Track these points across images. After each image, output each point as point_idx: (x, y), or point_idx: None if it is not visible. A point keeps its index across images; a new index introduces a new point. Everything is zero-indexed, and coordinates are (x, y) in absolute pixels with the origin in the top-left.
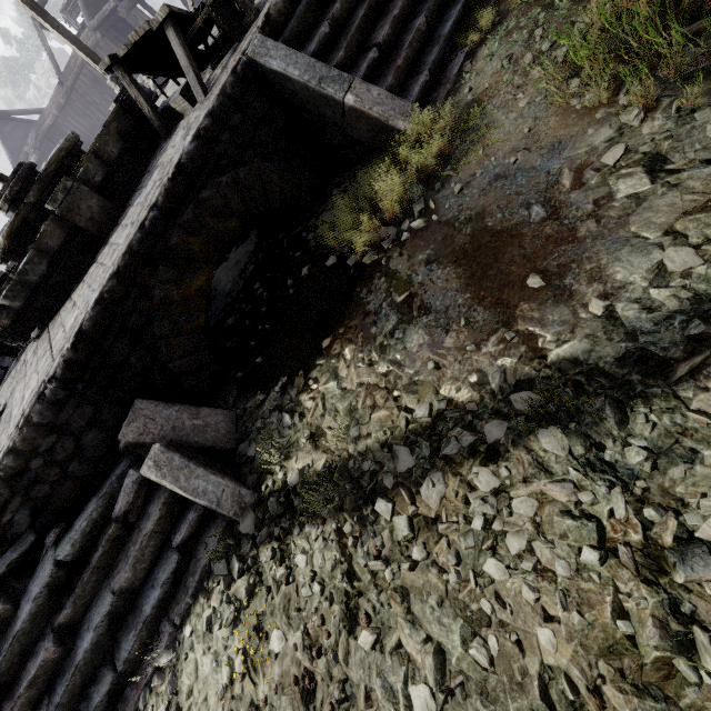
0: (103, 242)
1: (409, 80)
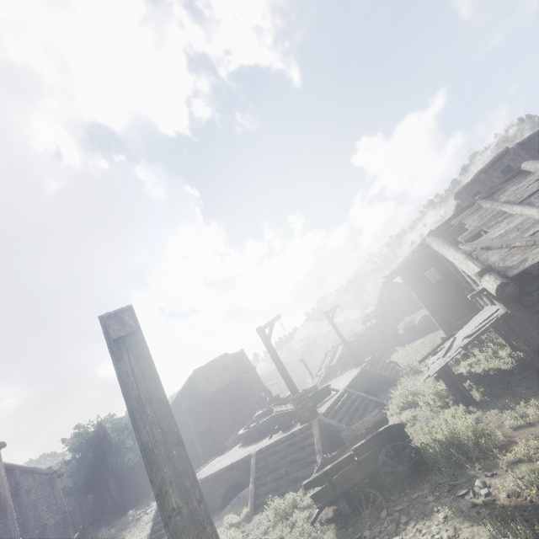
0: (254, 442)
1: (266, 495)
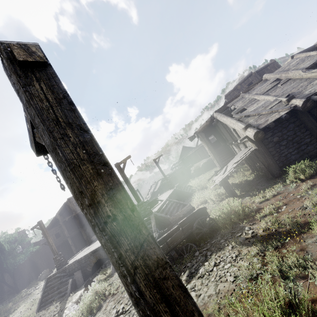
0: None
1: None
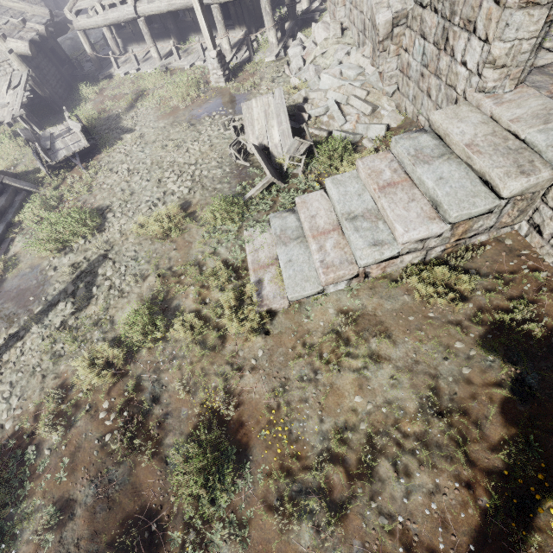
0: None
1: None
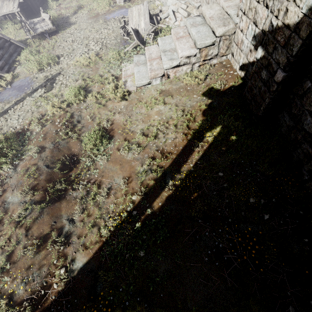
0: None
1: (3, 69)
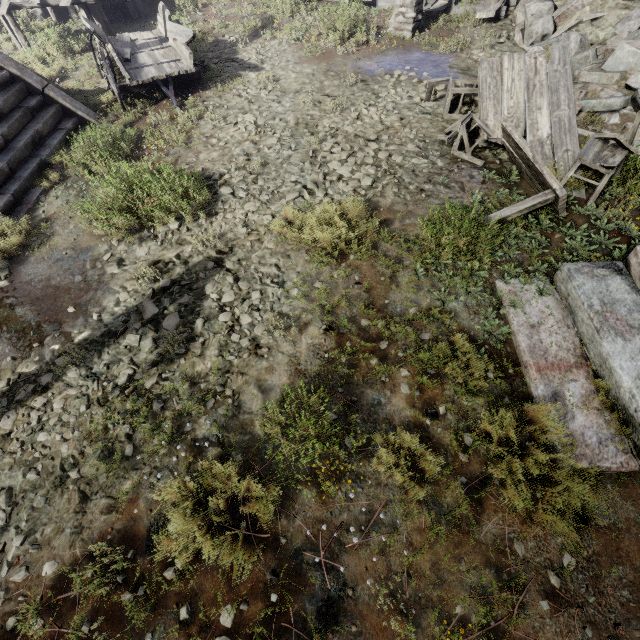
0: None
1: None
